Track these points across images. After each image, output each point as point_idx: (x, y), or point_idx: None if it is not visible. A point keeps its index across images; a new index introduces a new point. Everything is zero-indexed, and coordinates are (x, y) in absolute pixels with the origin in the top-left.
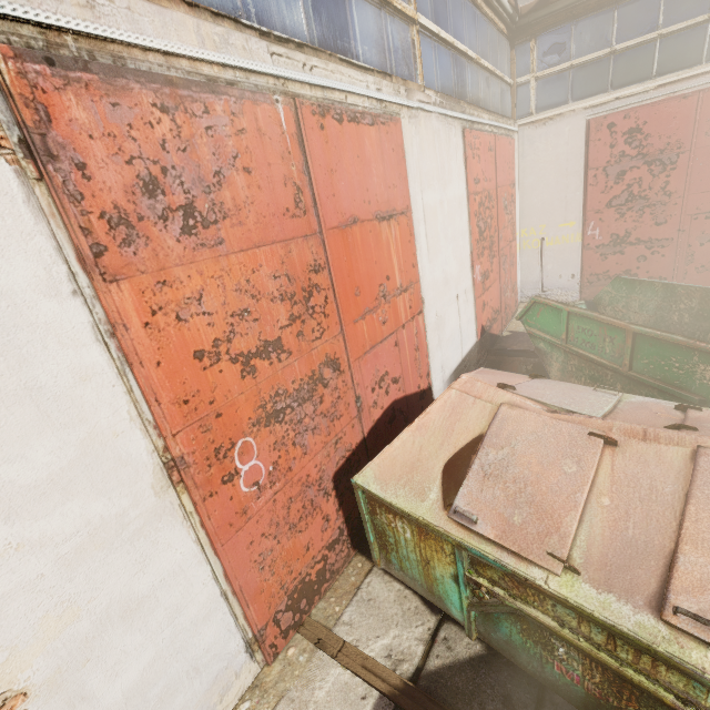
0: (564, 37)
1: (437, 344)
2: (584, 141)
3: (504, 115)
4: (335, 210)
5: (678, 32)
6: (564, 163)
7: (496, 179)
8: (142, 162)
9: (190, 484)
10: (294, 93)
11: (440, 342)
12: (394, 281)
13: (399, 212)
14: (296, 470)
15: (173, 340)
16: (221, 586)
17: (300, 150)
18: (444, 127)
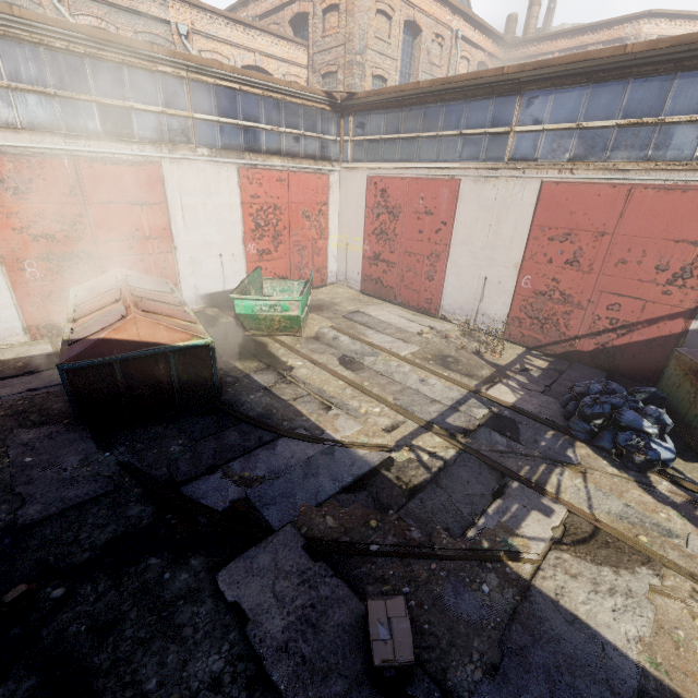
0: (363, 120)
1: (191, 273)
2: (366, 188)
3: (320, 160)
4: (97, 197)
5: (406, 139)
6: (358, 199)
7: (289, 198)
8: (1, 175)
9: (5, 264)
10: (78, 155)
11: (195, 273)
12: (144, 232)
13: (153, 203)
14: (57, 283)
15: (5, 222)
16: (15, 302)
17: (76, 174)
18: (213, 167)
